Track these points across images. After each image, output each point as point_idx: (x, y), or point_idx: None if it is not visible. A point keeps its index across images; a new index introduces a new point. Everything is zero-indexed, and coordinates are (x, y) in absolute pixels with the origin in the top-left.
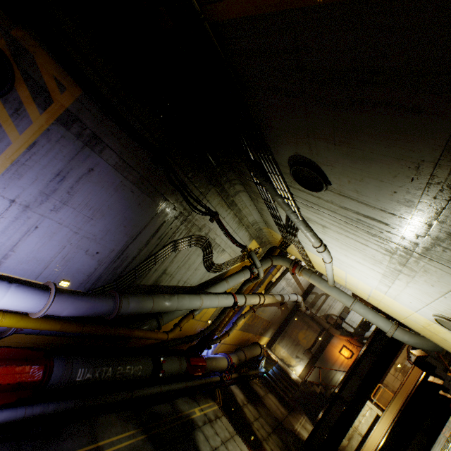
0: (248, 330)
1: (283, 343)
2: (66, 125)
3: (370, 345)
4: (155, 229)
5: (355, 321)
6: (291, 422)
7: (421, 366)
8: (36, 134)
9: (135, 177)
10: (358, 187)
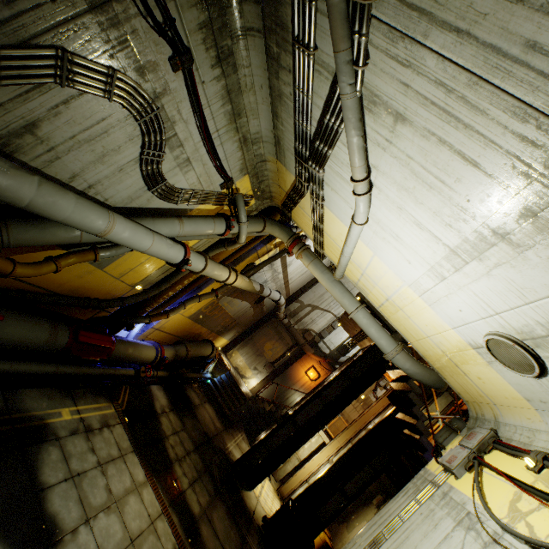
0: (202, 323)
1: (244, 350)
2: None
3: (348, 369)
4: None
5: (334, 343)
6: (224, 439)
7: (394, 401)
8: None
9: None
10: None
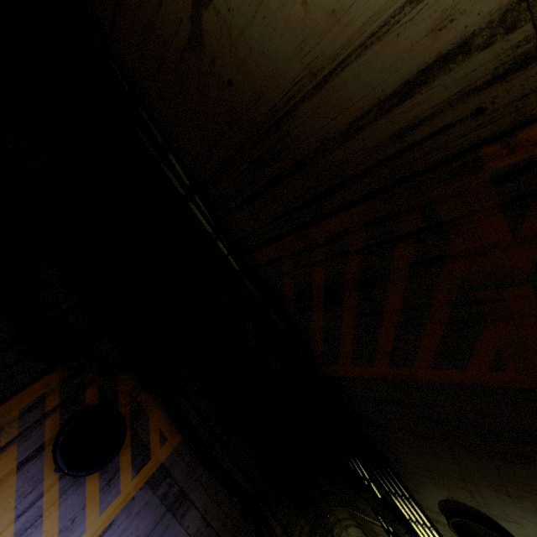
0: None
1: None
2: (154, 485)
3: None
4: None
5: None
6: None
7: None
8: (117, 509)
9: None
10: None
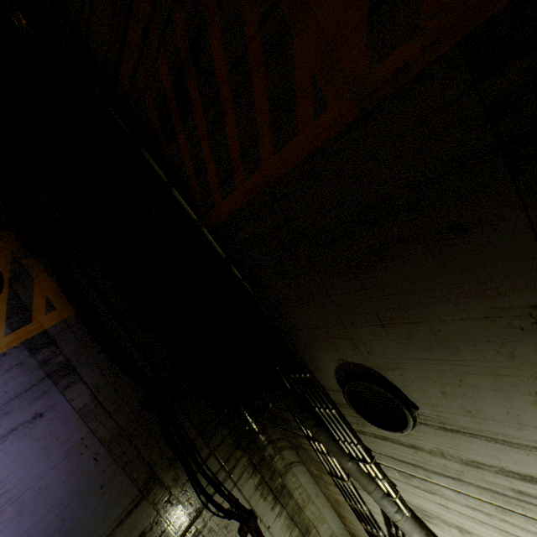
0: None
1: None
2: (33, 349)
3: None
4: None
5: None
6: None
7: None
8: None
9: (109, 431)
10: (465, 402)
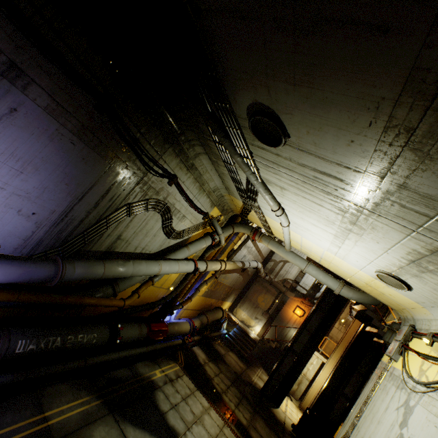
0: (211, 296)
1: (244, 307)
2: None
3: (320, 304)
4: (105, 189)
5: (308, 284)
6: (249, 375)
7: (360, 319)
8: None
9: (75, 126)
10: (316, 139)
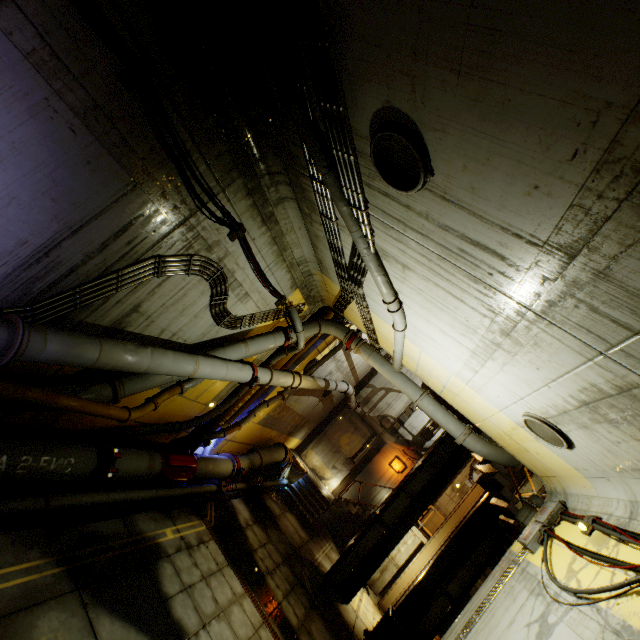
0: (271, 426)
1: (319, 448)
2: None
3: (430, 456)
4: (121, 224)
5: (416, 427)
6: (311, 550)
7: (485, 485)
8: None
9: (81, 102)
10: (477, 180)
